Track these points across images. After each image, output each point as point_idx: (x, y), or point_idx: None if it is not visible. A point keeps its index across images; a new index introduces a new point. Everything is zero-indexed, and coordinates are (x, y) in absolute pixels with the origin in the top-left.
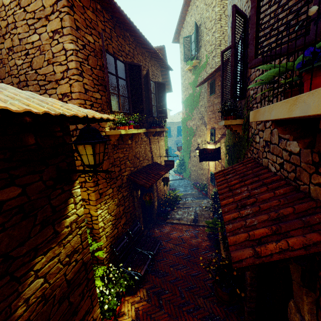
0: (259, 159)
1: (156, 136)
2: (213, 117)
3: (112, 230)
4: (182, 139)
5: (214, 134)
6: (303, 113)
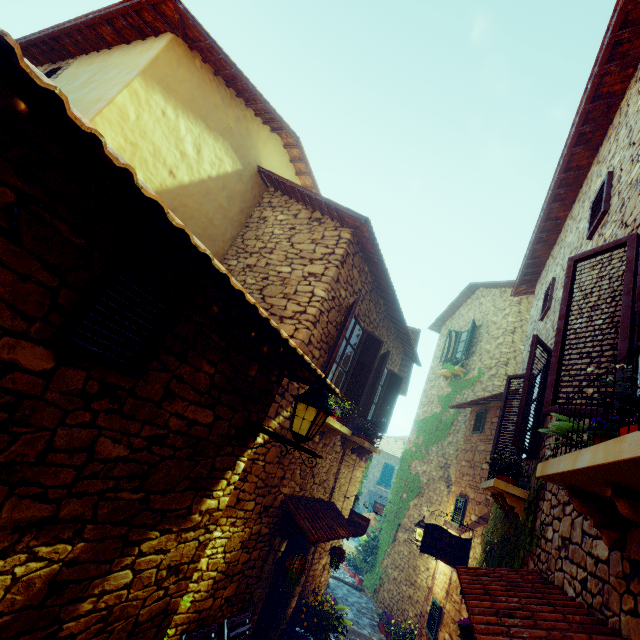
0: (549, 573)
1: (356, 454)
2: (470, 473)
3: (206, 596)
4: (391, 490)
5: (464, 509)
6: (582, 465)
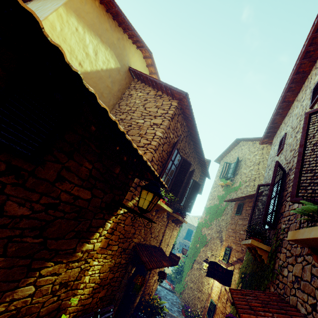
0: (285, 296)
1: (174, 223)
2: (233, 235)
3: (88, 296)
4: (191, 242)
5: (230, 254)
6: None
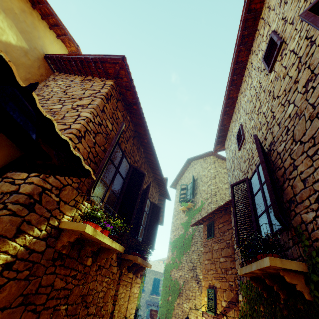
0: None
1: (132, 272)
2: (213, 268)
3: None
4: (161, 297)
5: (215, 298)
6: None
